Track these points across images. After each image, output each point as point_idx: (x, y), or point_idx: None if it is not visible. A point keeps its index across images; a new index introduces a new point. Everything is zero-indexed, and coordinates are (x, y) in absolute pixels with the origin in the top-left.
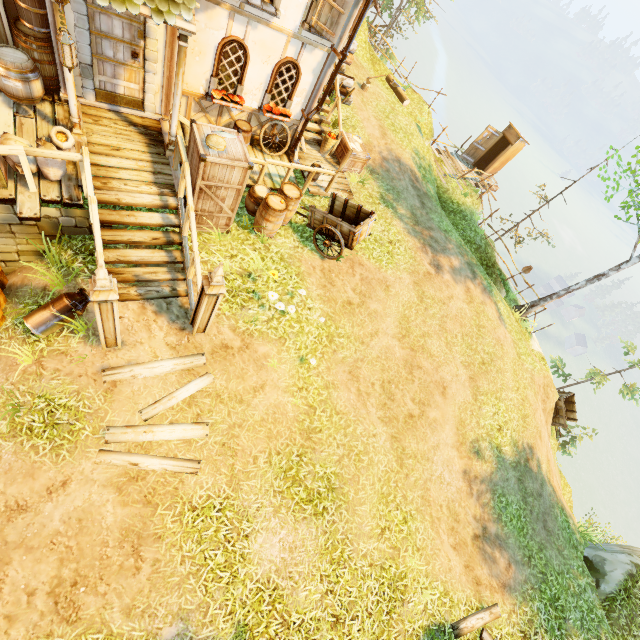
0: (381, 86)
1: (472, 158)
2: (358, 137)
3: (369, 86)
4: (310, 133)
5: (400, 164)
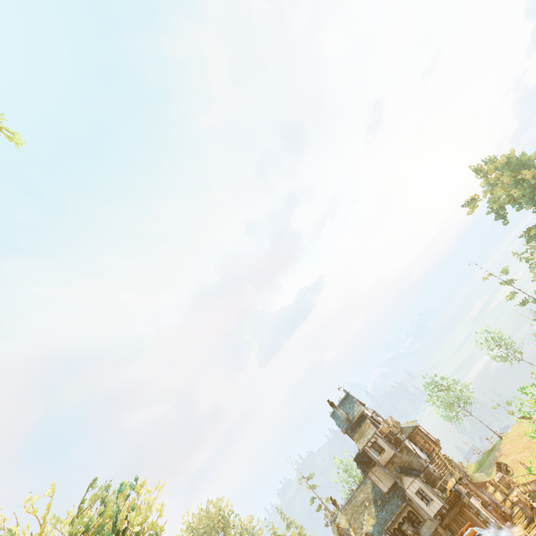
0: None
1: None
2: None
3: None
4: None
5: None
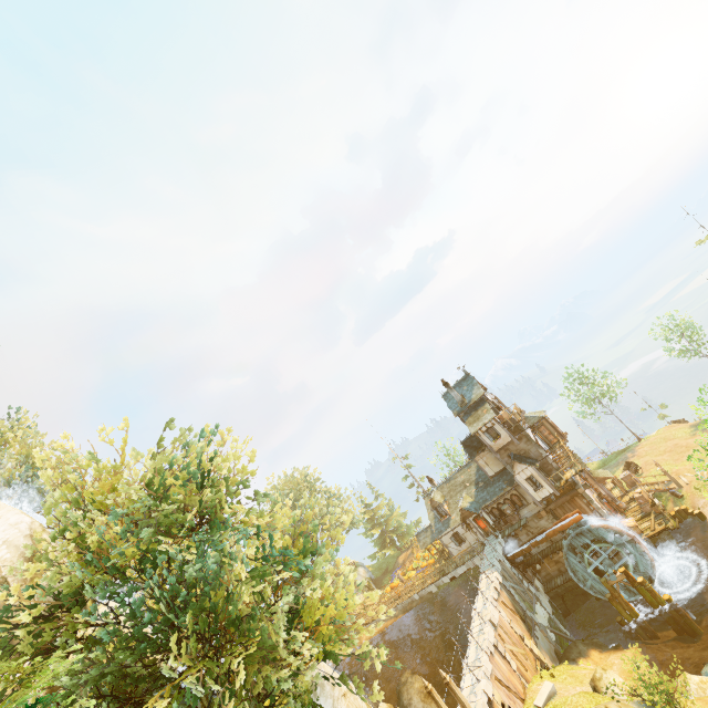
0: None
1: None
2: None
3: None
4: None
5: None
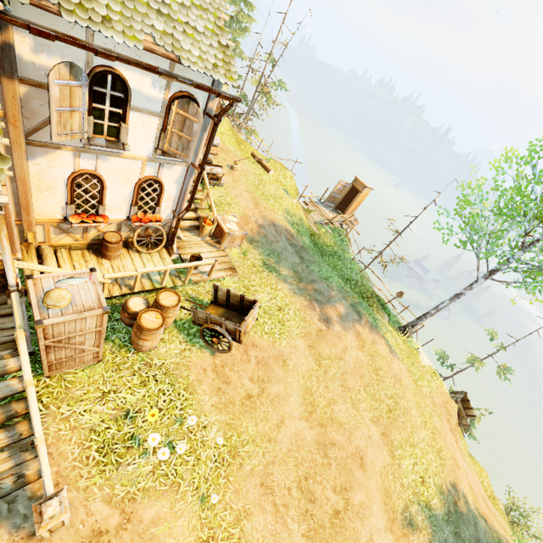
0: (248, 163)
1: (333, 204)
2: (233, 216)
3: (237, 167)
4: (187, 221)
5: (275, 227)
